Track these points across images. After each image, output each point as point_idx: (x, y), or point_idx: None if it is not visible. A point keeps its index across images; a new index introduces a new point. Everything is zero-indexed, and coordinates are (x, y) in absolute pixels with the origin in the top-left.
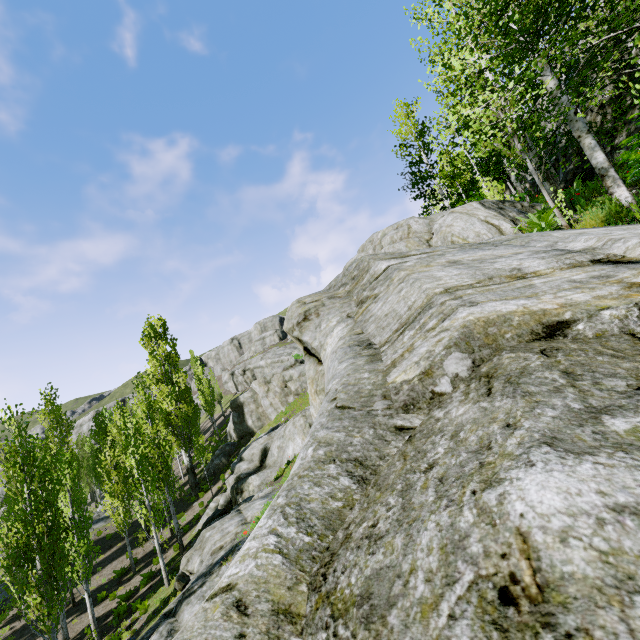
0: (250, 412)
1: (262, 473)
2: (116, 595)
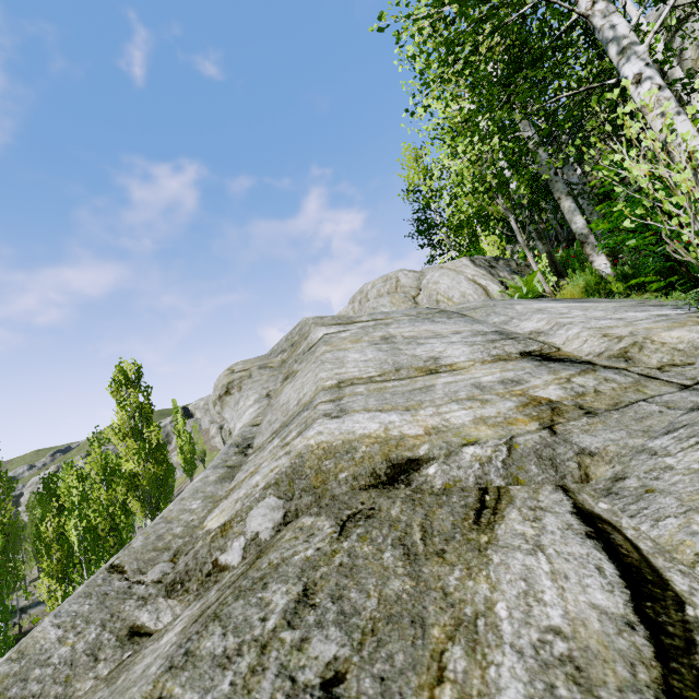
0: None
1: None
2: None
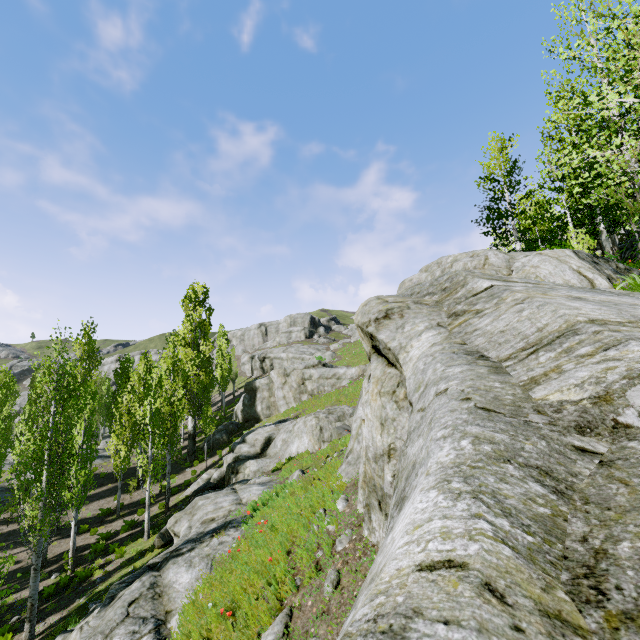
0: (262, 398)
1: (261, 460)
2: (97, 532)
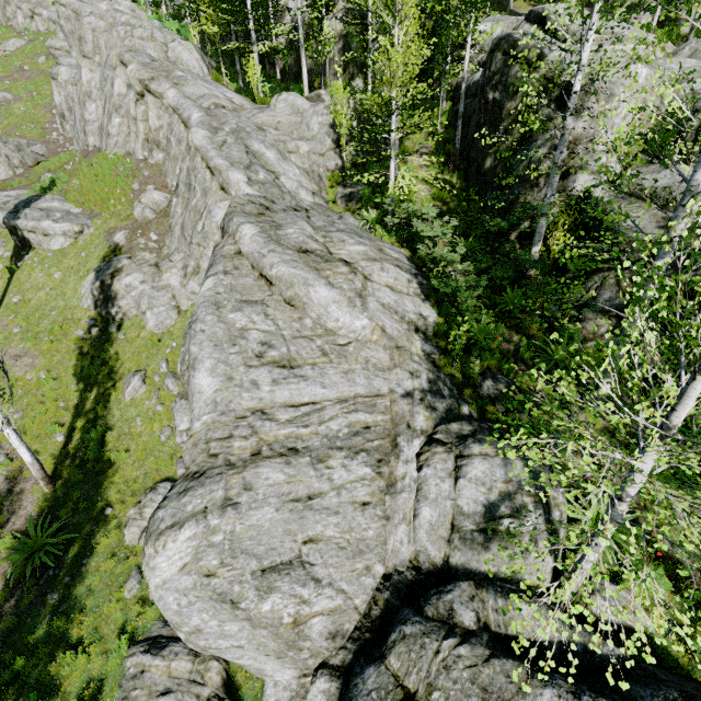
0: None
1: None
2: None
